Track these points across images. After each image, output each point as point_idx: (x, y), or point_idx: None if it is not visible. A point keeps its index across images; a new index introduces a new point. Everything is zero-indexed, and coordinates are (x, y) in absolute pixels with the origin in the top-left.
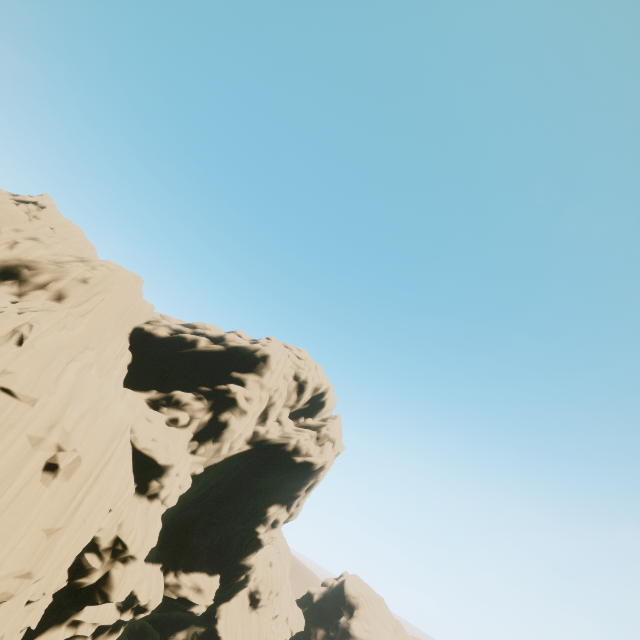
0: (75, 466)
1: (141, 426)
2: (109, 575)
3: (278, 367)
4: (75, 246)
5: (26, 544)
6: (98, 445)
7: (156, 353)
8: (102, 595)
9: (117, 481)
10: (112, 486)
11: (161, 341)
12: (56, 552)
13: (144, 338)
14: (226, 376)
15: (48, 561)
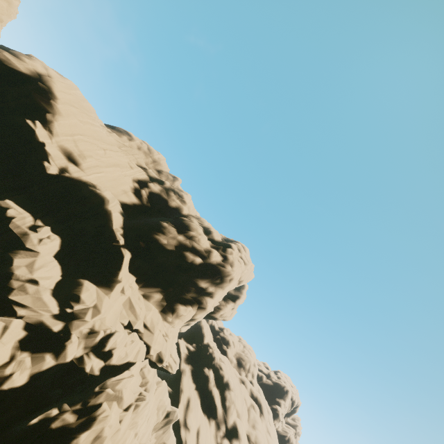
0: None
1: None
2: None
3: (290, 396)
4: None
5: None
6: None
7: None
8: None
9: None
10: None
11: None
12: None
13: None
14: (274, 399)
15: None
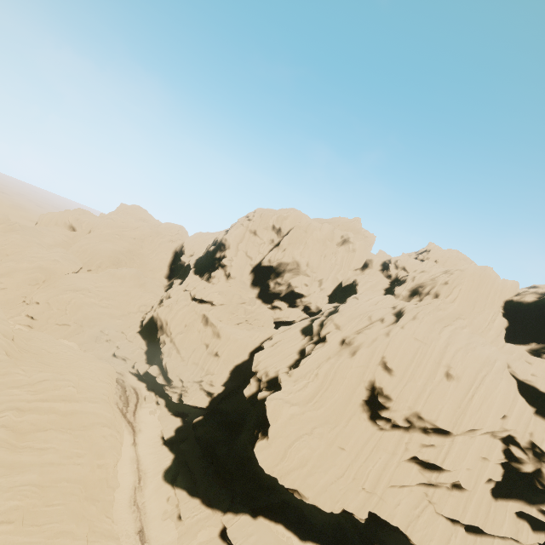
0: (461, 375)
1: (515, 364)
2: (541, 472)
3: None
4: (451, 264)
5: (448, 406)
6: (473, 367)
7: (530, 316)
8: (540, 484)
9: (498, 392)
10: (493, 393)
11: (530, 305)
12: (467, 418)
13: (515, 307)
14: None
15: (464, 420)
